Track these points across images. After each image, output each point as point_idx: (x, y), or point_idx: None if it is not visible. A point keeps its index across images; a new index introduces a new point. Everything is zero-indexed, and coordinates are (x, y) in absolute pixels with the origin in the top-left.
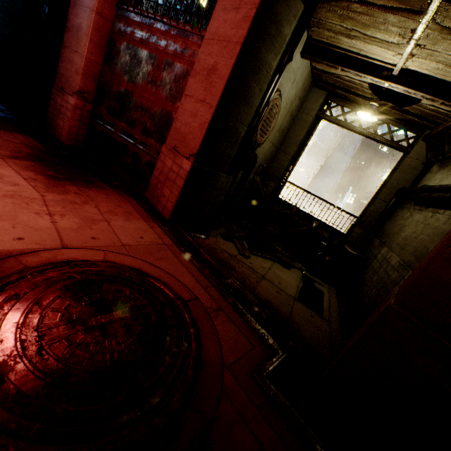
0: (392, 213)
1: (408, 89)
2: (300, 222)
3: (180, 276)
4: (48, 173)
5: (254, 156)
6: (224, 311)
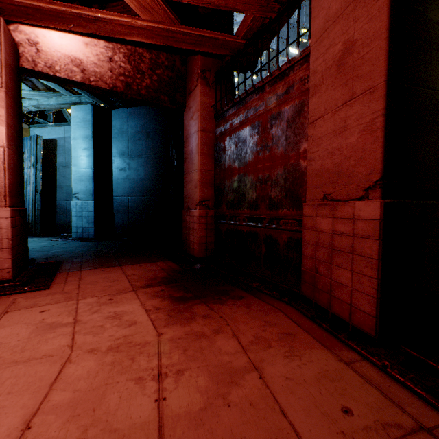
0: None
1: None
2: None
3: None
4: (175, 295)
5: None
6: None
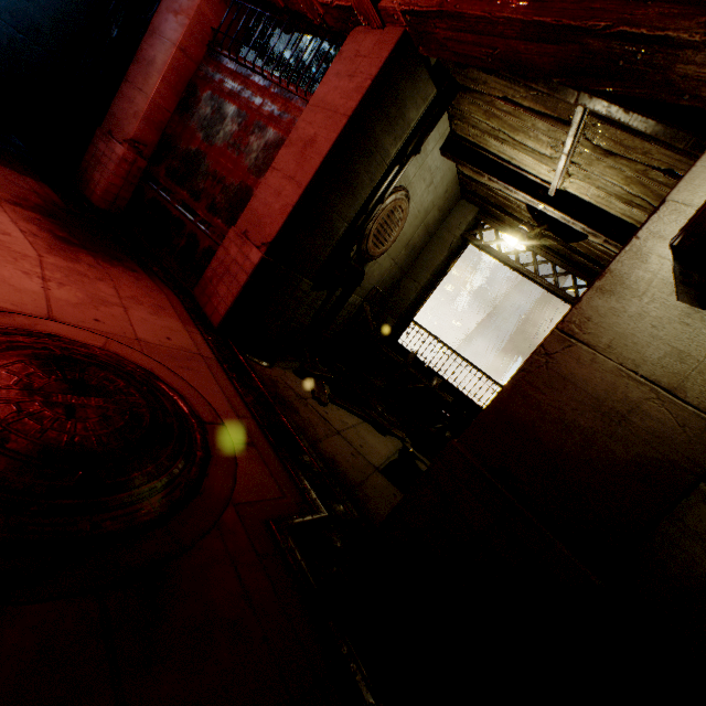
0: None
1: (566, 217)
2: (417, 376)
3: (208, 394)
4: (58, 233)
5: (360, 269)
6: (257, 449)
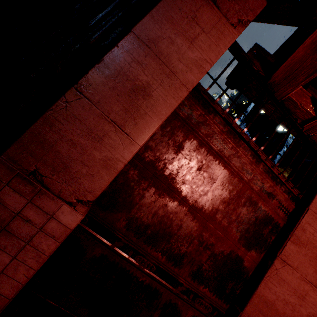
0: None
1: None
2: None
3: None
4: None
5: None
6: None
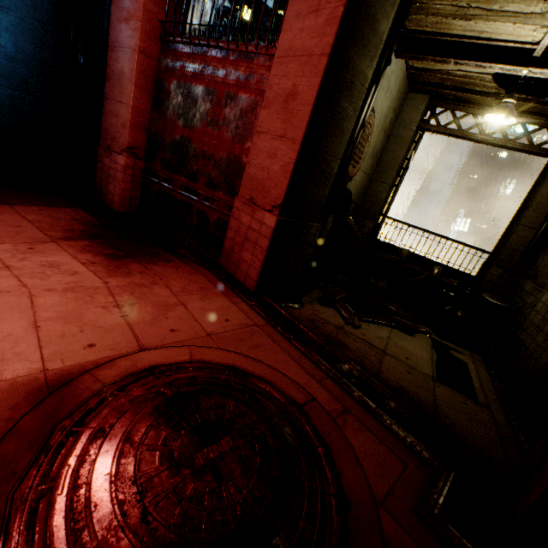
0: (545, 243)
1: None
2: (415, 269)
3: (284, 369)
4: (106, 252)
5: (348, 194)
6: (352, 414)
